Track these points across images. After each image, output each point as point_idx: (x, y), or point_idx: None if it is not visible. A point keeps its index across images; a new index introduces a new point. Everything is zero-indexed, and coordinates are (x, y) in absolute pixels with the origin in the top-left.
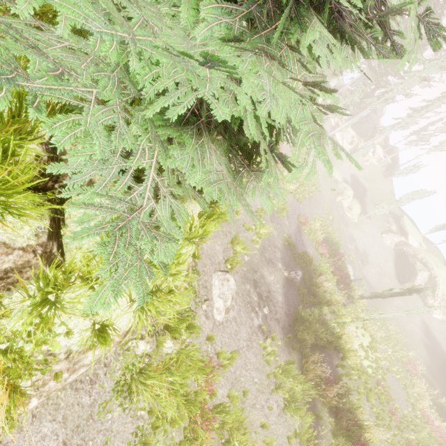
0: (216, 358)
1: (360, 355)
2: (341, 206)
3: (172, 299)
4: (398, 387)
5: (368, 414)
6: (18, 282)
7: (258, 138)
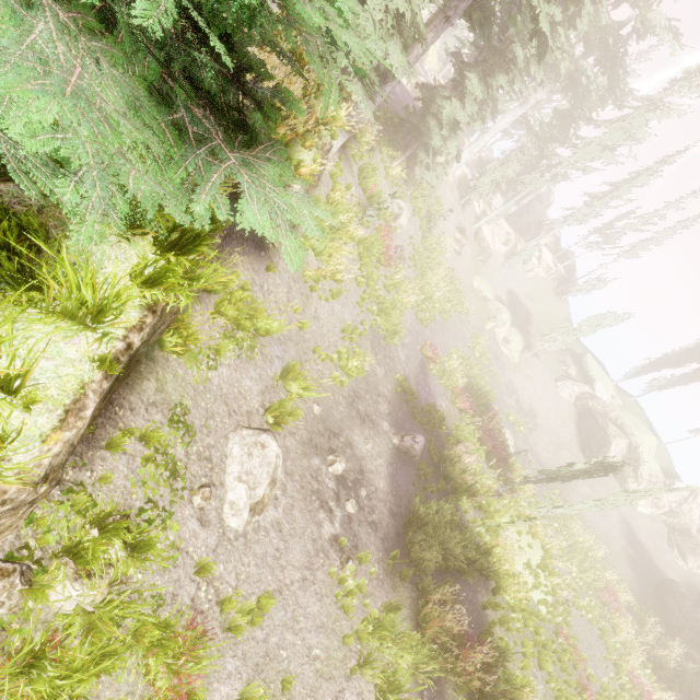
0: (219, 613)
1: (526, 581)
2: (493, 337)
3: None
4: (590, 634)
5: (541, 696)
6: None
7: None
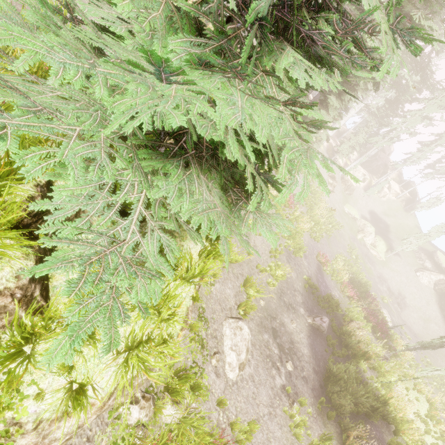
0: (230, 430)
1: (418, 427)
2: (363, 244)
3: (161, 349)
4: None
5: None
6: None
7: (243, 162)
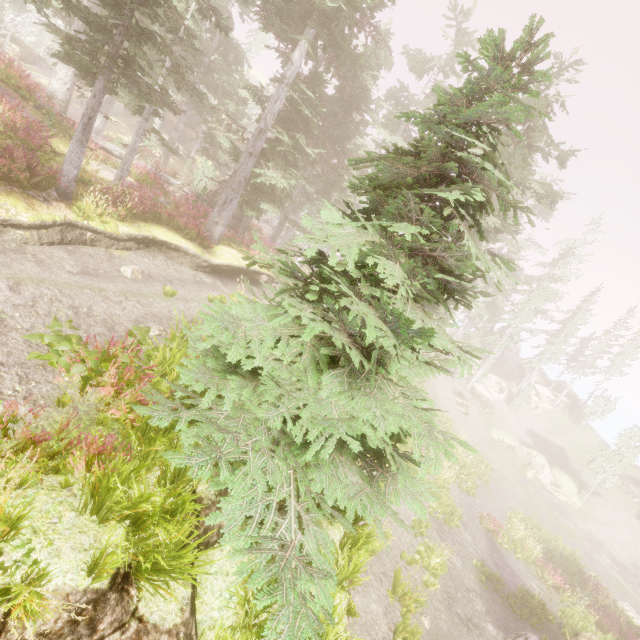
0: None
1: None
2: (540, 485)
3: None
4: None
5: None
6: None
7: (382, 444)
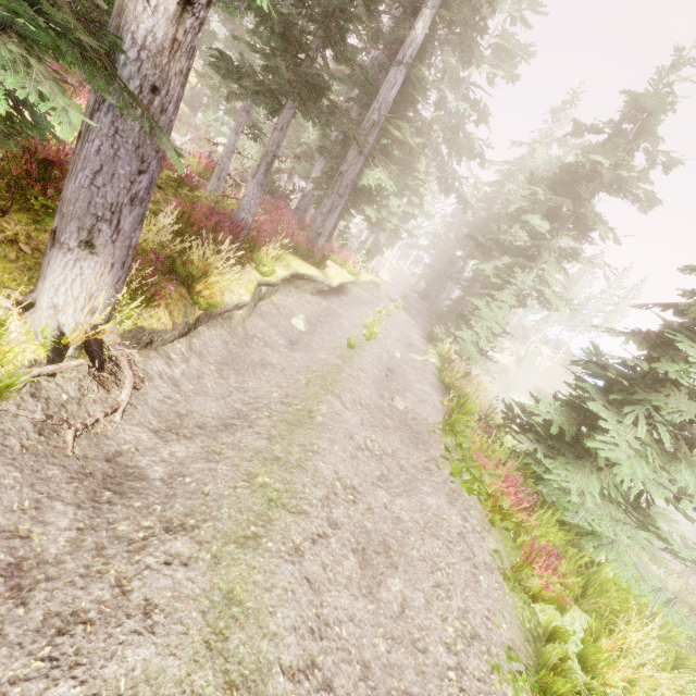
0: None
1: None
2: None
3: None
4: None
5: None
6: None
7: None
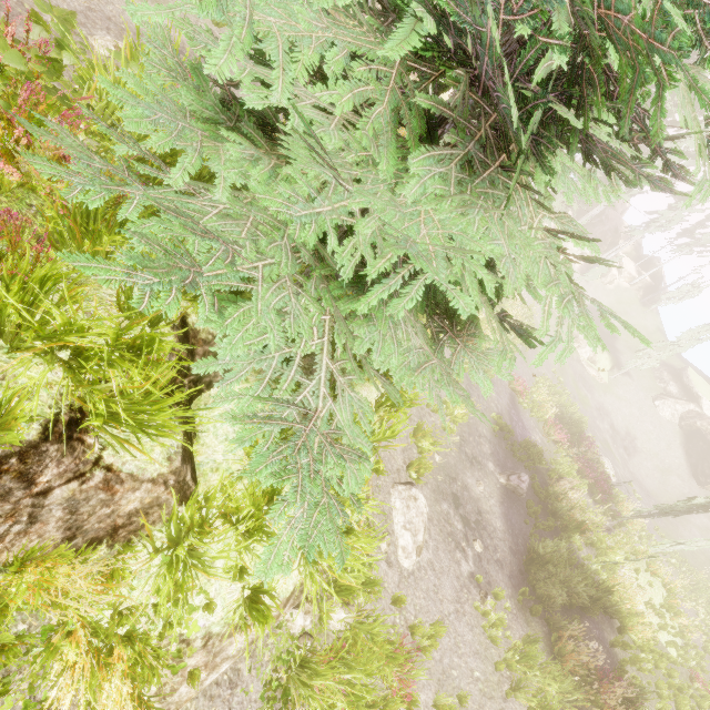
0: (409, 636)
1: (651, 621)
2: (576, 359)
3: (359, 545)
4: None
5: None
6: (141, 529)
7: (480, 303)
